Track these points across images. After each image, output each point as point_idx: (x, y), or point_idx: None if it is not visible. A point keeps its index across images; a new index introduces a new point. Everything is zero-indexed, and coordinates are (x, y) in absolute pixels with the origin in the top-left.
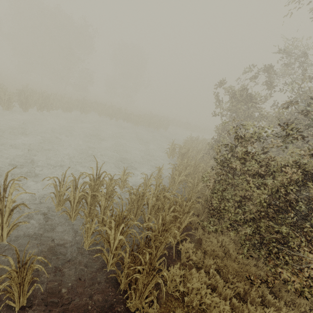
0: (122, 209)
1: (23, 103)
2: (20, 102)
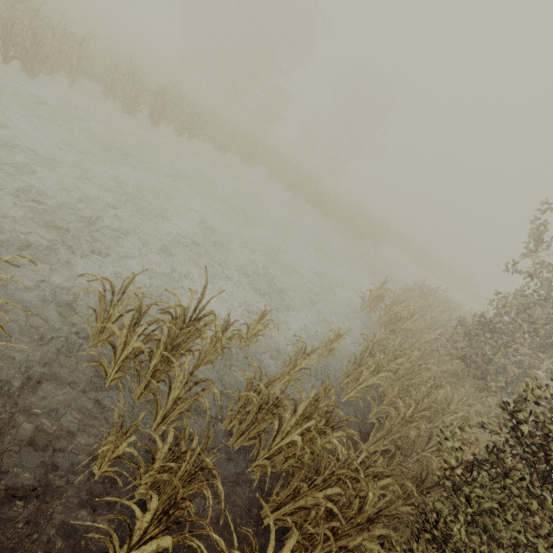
0: (205, 446)
1: (156, 111)
2: (153, 109)
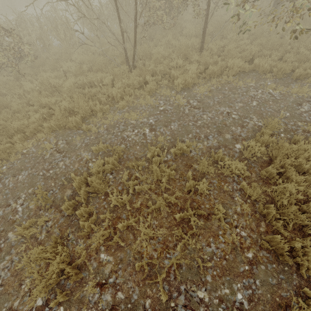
0: None
1: None
2: None
